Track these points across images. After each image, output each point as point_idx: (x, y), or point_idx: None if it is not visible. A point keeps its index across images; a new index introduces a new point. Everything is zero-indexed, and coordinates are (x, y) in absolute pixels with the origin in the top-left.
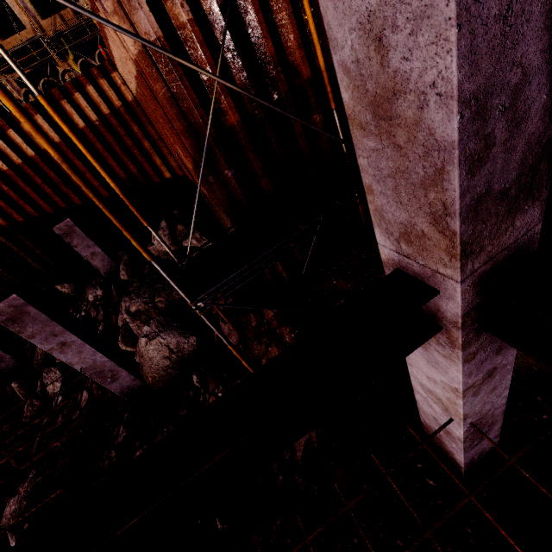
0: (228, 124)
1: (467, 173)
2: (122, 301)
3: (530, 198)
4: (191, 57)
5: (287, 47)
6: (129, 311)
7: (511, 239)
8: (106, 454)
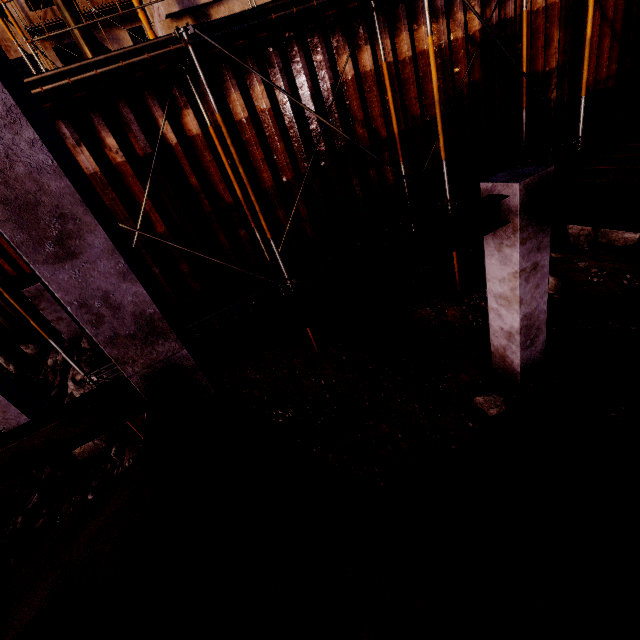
0: (158, 232)
1: (93, 327)
2: (72, 368)
3: (160, 338)
4: (126, 184)
5: (212, 180)
6: (75, 379)
7: (161, 357)
8: (13, 520)
